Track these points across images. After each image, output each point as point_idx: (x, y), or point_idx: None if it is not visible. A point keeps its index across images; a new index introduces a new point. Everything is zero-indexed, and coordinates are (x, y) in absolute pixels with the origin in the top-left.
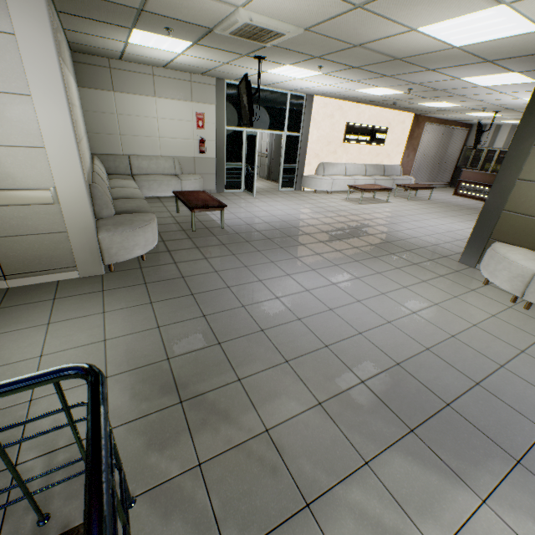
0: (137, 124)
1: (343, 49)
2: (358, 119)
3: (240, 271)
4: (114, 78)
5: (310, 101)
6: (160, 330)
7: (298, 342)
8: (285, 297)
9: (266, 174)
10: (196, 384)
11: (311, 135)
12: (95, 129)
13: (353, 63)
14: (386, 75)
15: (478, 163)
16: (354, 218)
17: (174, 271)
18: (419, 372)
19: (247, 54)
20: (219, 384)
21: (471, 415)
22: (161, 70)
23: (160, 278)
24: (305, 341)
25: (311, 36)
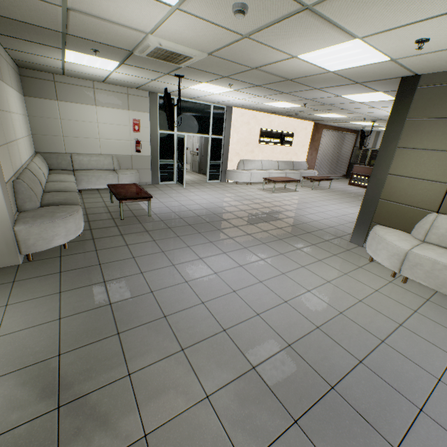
0: (79, 127)
1: (244, 71)
2: (269, 125)
3: (156, 256)
4: (58, 90)
5: (230, 111)
6: (61, 322)
7: (197, 327)
8: (194, 280)
9: (197, 168)
10: (82, 384)
11: (232, 137)
12: (40, 132)
13: (255, 82)
14: (284, 92)
15: (366, 160)
16: (267, 205)
17: (93, 258)
18: (308, 353)
19: (169, 73)
20: (106, 381)
21: (353, 397)
22: (101, 84)
23: (77, 266)
24: (205, 326)
25: (215, 59)
